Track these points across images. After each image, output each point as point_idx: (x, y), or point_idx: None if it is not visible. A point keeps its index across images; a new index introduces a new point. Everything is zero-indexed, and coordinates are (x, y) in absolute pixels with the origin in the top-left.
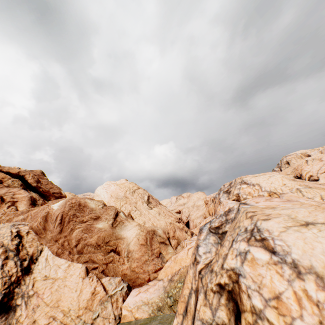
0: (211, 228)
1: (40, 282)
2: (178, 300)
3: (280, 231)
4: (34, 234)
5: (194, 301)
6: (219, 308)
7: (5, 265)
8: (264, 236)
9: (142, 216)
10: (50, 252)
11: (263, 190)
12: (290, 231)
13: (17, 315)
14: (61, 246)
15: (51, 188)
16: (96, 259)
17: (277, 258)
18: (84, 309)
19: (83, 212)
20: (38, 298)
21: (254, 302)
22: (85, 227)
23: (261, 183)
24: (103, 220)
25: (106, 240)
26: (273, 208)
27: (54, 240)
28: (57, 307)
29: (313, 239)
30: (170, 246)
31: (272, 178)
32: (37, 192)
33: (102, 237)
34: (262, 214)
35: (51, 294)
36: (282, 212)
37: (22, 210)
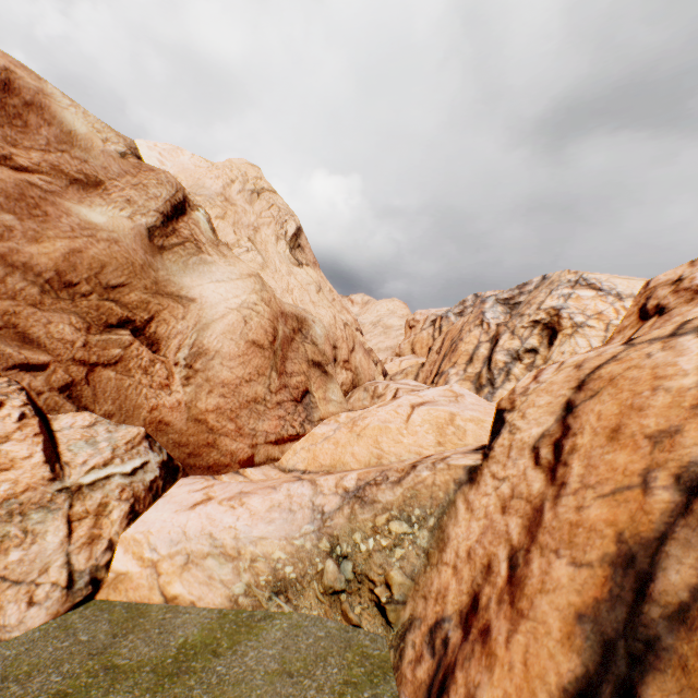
0: None
1: None
2: (377, 582)
3: None
4: None
5: None
6: None
7: None
8: None
9: (267, 272)
10: None
11: None
12: None
13: None
14: None
15: None
16: (43, 335)
17: None
18: None
19: (16, 126)
20: None
21: None
22: (9, 187)
23: None
24: (115, 202)
25: (110, 278)
26: None
27: None
28: None
29: None
30: (336, 383)
31: None
32: None
33: (94, 260)
34: None
35: None
36: None
37: None
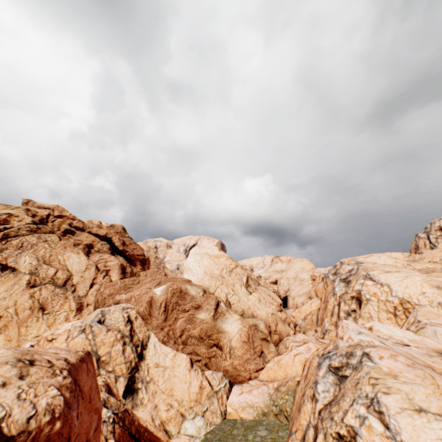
0: (330, 366)
1: (153, 369)
2: (284, 411)
3: (395, 412)
4: (141, 319)
5: (312, 435)
6: None
7: (125, 351)
8: (381, 410)
9: (240, 302)
10: (156, 338)
11: (394, 294)
12: (404, 414)
13: (139, 396)
14: (167, 335)
15: (134, 249)
16: (200, 352)
17: (389, 433)
18: (195, 401)
19: (184, 300)
20: (154, 384)
21: None
22: (187, 317)
23: (392, 285)
24: (205, 310)
25: (209, 333)
26: (395, 377)
27: (160, 328)
28: (172, 396)
29: (420, 428)
30: (272, 343)
31: (409, 280)
32: (123, 256)
33: (205, 329)
34: (383, 384)
35: (164, 382)
36: (402, 387)
37: (117, 281)
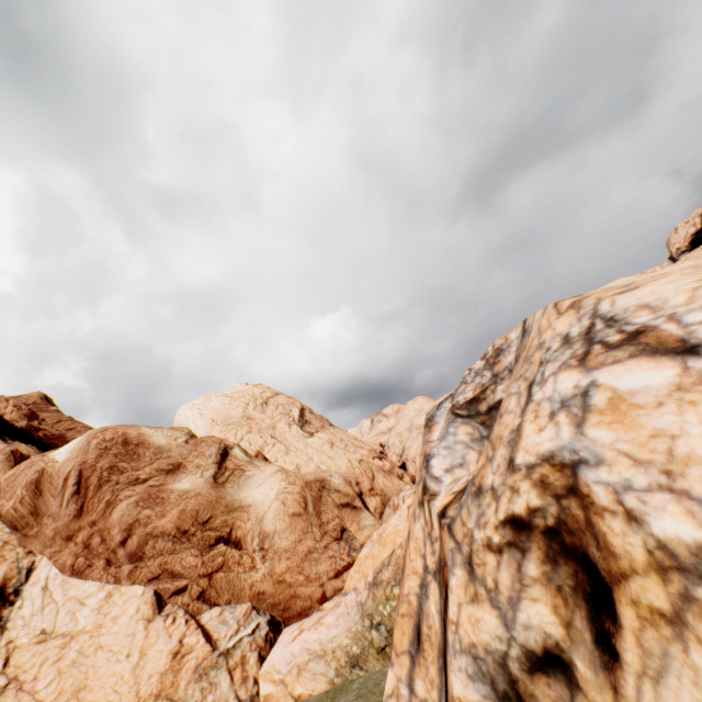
0: (457, 407)
1: (28, 650)
2: None
3: (692, 288)
4: (9, 531)
5: (437, 604)
6: (525, 596)
7: None
8: (637, 326)
9: (291, 453)
10: (55, 569)
11: None
12: None
13: None
14: (84, 549)
15: (70, 430)
16: (181, 568)
17: None
18: (153, 700)
19: (136, 459)
20: (20, 694)
21: (664, 531)
22: (143, 494)
23: None
24: (192, 471)
25: (203, 517)
26: None
27: (63, 537)
28: None
29: None
30: (366, 512)
31: None
32: (32, 442)
33: (192, 511)
34: (605, 290)
35: (57, 676)
36: (667, 269)
37: None
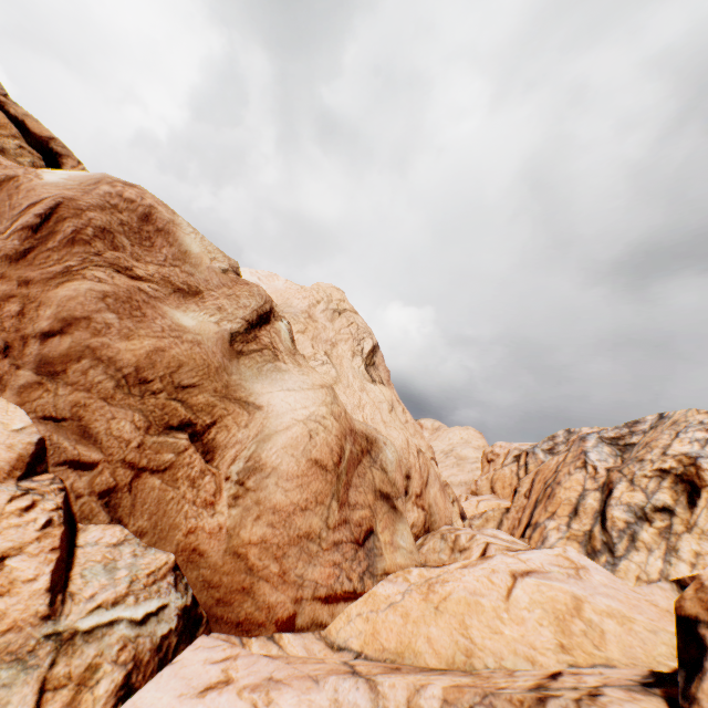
0: None
1: None
2: None
3: None
4: None
5: None
6: None
7: None
8: None
9: (340, 385)
10: None
11: None
12: None
13: None
14: None
15: None
16: (103, 430)
17: None
18: None
19: (145, 246)
20: None
21: None
22: (121, 291)
23: None
24: (208, 309)
25: (184, 378)
26: None
27: None
28: None
29: None
30: (405, 523)
31: None
32: None
33: (173, 359)
34: None
35: None
36: None
37: None
